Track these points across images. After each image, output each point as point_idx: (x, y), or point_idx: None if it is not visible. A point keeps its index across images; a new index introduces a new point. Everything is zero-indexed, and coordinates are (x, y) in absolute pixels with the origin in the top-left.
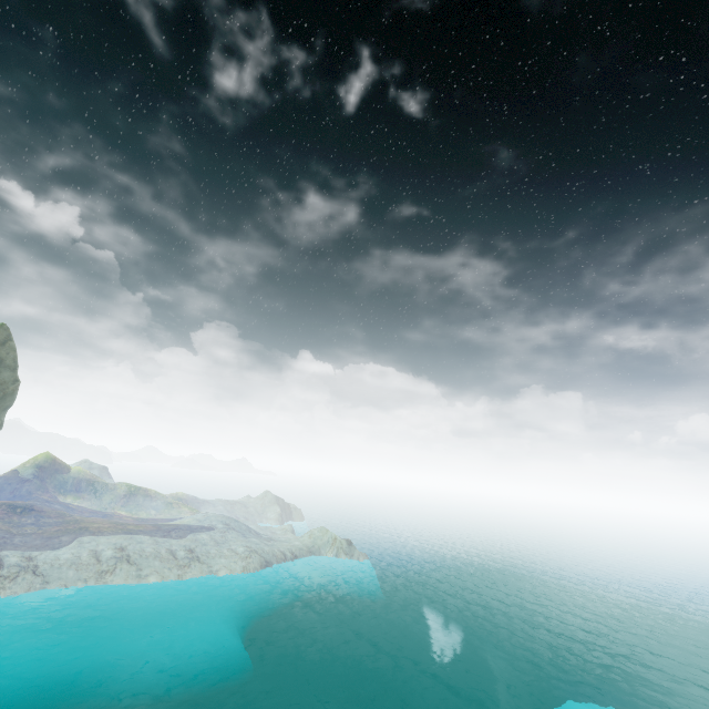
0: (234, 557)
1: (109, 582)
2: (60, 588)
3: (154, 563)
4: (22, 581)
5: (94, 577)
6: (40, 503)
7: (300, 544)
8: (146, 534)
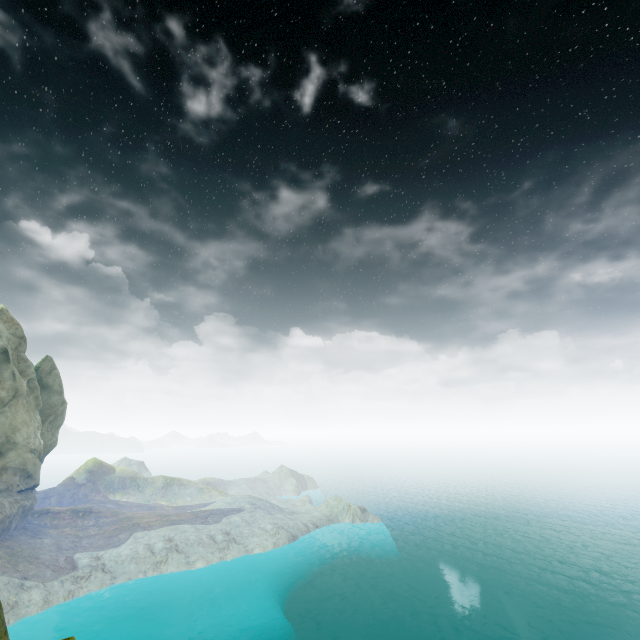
0: (264, 535)
1: (164, 571)
2: (126, 582)
3: (198, 549)
4: (95, 579)
5: (152, 568)
6: (96, 505)
7: (319, 514)
8: (188, 523)
